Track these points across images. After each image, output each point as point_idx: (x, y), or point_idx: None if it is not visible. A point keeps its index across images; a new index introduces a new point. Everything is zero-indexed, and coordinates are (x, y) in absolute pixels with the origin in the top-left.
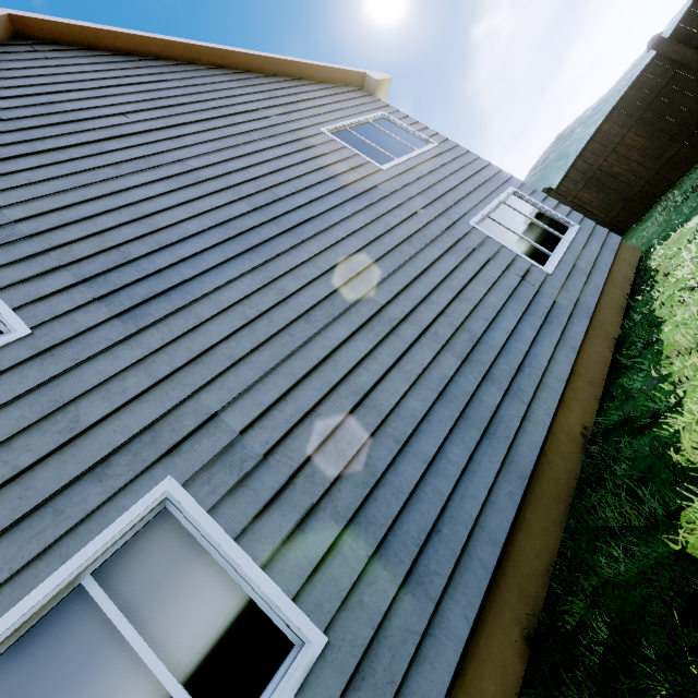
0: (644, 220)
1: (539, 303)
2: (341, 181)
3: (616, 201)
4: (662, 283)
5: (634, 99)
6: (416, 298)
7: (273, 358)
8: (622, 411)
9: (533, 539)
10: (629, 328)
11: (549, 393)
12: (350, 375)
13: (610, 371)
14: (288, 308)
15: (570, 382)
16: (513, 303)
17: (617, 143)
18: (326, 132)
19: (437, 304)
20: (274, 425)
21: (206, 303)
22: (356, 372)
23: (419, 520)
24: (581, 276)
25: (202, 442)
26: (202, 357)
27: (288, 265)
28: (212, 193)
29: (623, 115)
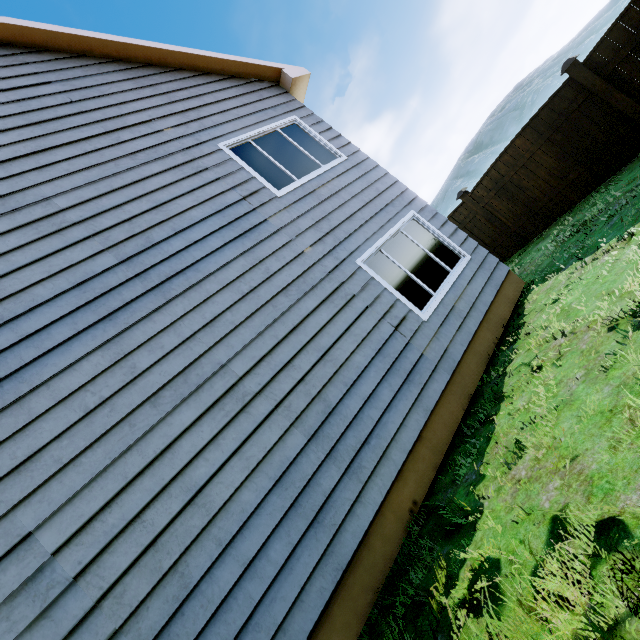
0: (543, 237)
1: (405, 358)
2: (228, 216)
3: (523, 212)
4: (521, 342)
5: (545, 119)
6: (277, 364)
7: (106, 456)
8: (446, 495)
9: (333, 636)
10: (486, 384)
11: (388, 467)
12: (187, 468)
13: (458, 430)
14: (135, 390)
15: (414, 450)
16: (378, 361)
17: (528, 159)
18: (224, 148)
19: (299, 370)
20: (92, 540)
21: (43, 393)
22: (194, 464)
23: (222, 633)
24: (457, 320)
25: (8, 570)
26: (27, 463)
27: (145, 334)
28: (75, 243)
29: (535, 132)
